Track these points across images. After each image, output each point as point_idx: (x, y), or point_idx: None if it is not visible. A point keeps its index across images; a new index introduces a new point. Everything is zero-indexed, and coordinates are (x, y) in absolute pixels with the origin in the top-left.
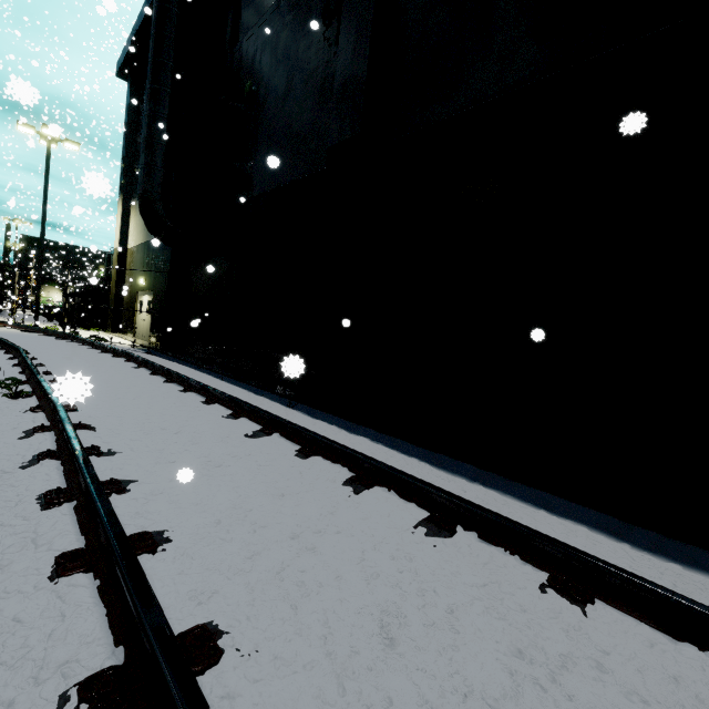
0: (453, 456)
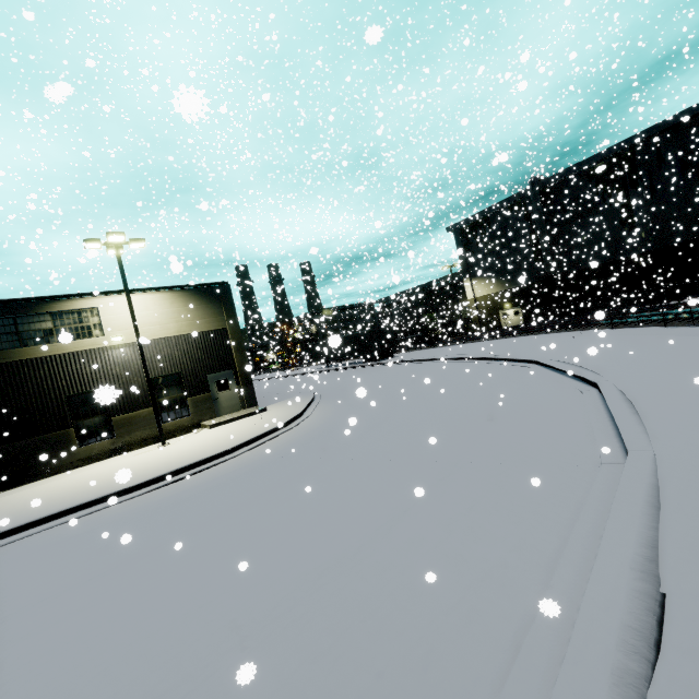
0: None
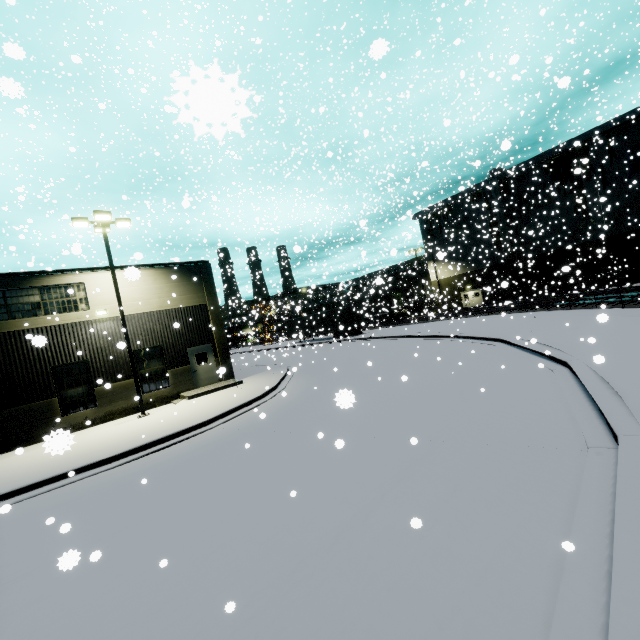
0: None
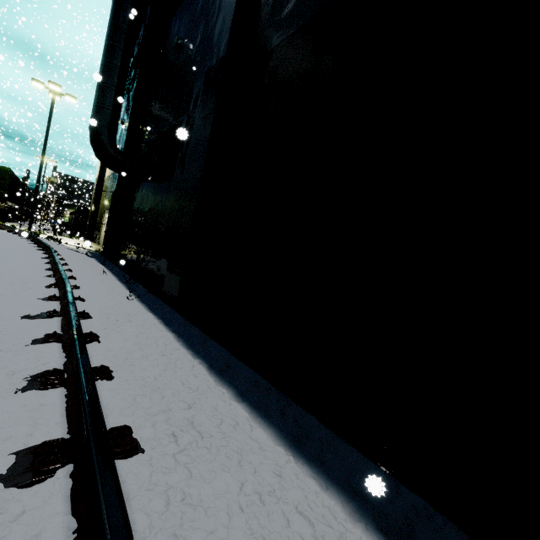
0: (248, 364)
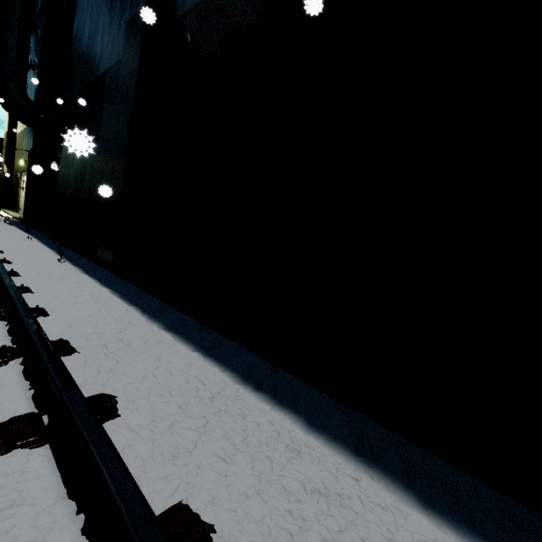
0: (179, 308)
